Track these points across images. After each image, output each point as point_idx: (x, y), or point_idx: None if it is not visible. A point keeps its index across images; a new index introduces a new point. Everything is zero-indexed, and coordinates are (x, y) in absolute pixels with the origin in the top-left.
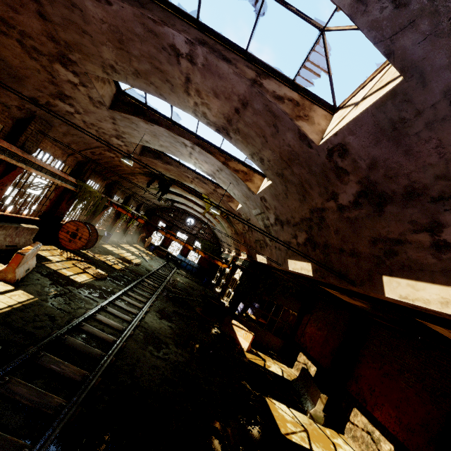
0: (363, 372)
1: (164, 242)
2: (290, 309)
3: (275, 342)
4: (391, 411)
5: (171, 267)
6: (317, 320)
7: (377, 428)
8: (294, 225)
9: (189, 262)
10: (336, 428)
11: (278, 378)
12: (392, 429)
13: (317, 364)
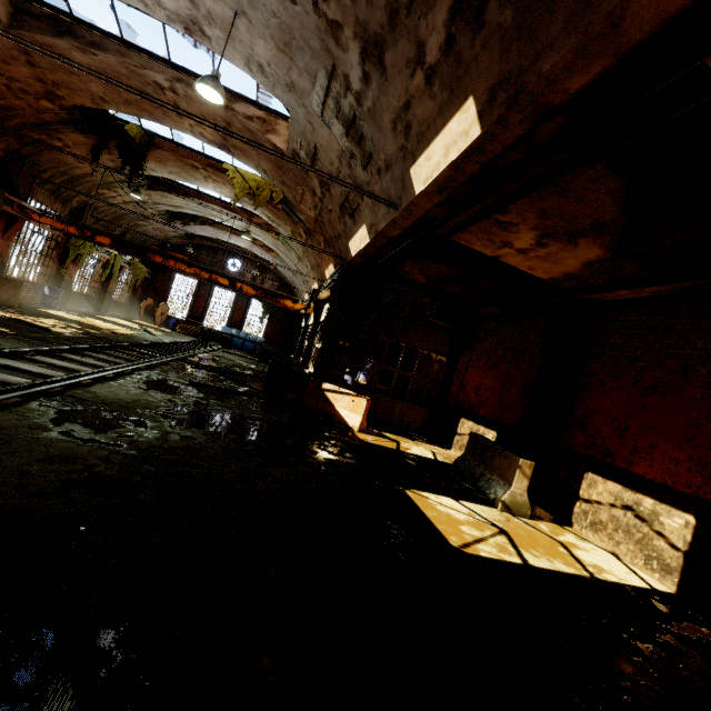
0: (597, 403)
1: (193, 310)
2: (433, 352)
3: (414, 416)
4: (676, 453)
5: (212, 346)
6: (485, 354)
7: (646, 493)
8: (412, 2)
9: (248, 336)
10: (554, 518)
11: (428, 462)
12: (684, 485)
13: (497, 426)
